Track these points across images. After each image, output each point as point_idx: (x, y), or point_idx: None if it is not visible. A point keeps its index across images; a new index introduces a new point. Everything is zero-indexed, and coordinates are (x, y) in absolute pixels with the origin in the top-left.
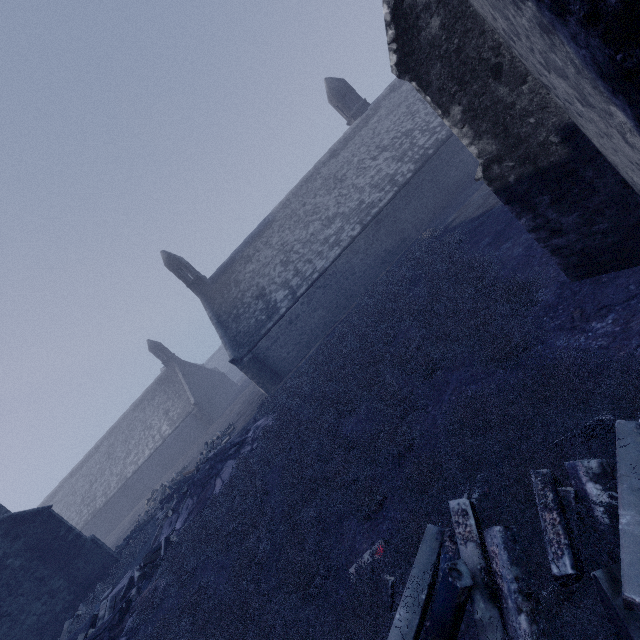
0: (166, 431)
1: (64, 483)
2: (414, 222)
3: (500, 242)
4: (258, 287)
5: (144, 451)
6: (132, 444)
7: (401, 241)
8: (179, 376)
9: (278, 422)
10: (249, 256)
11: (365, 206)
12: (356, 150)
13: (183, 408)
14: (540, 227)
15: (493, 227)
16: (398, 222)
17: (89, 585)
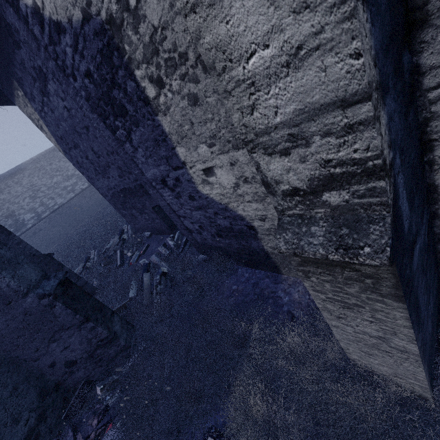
0: None
1: None
2: None
3: None
4: (8, 210)
5: None
6: None
7: None
8: None
9: None
10: (0, 189)
11: None
12: None
13: None
14: None
15: None
16: None
17: None
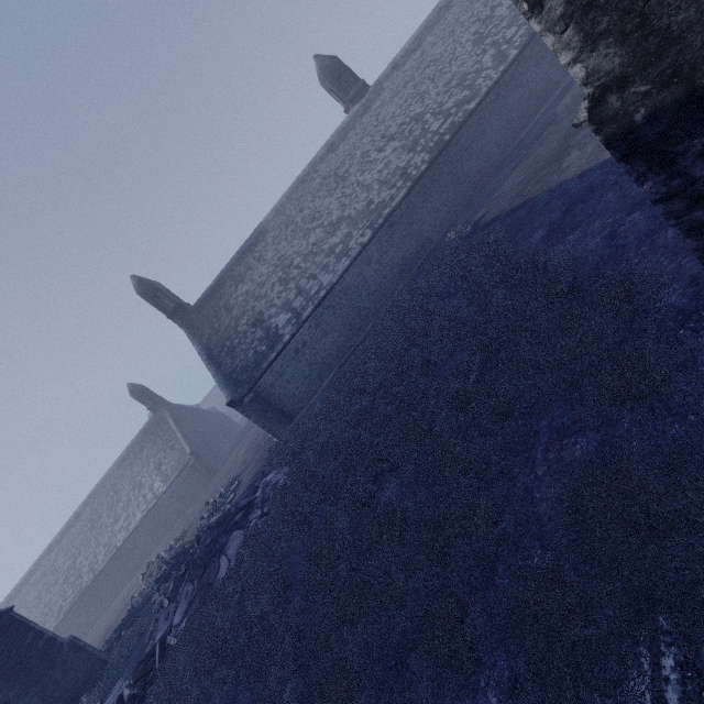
0: (160, 488)
1: (41, 561)
2: (433, 223)
3: (562, 233)
4: (254, 312)
5: (135, 514)
6: (120, 507)
7: (420, 246)
8: (170, 423)
9: (293, 482)
10: (240, 275)
11: (375, 207)
12: (358, 141)
13: (178, 460)
14: (675, 193)
15: (545, 217)
16: (415, 224)
17: (71, 699)
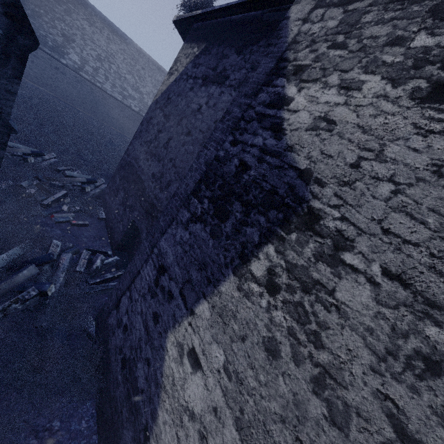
0: None
1: None
2: None
3: None
4: (73, 35)
5: None
6: None
7: None
8: None
9: None
10: (94, 23)
11: None
12: None
13: None
14: None
15: None
16: None
17: None
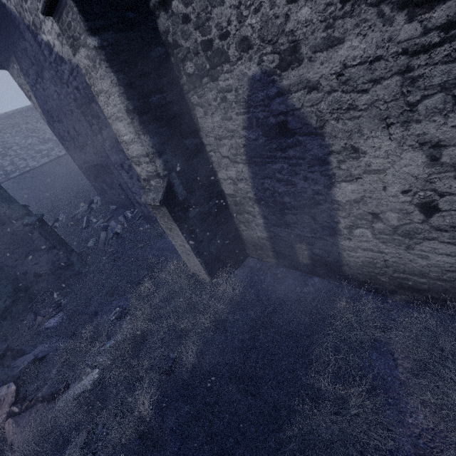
0: None
1: None
2: None
3: None
4: None
5: None
6: None
7: None
8: None
9: None
10: None
11: None
12: None
13: None
14: None
15: None
16: None
17: None
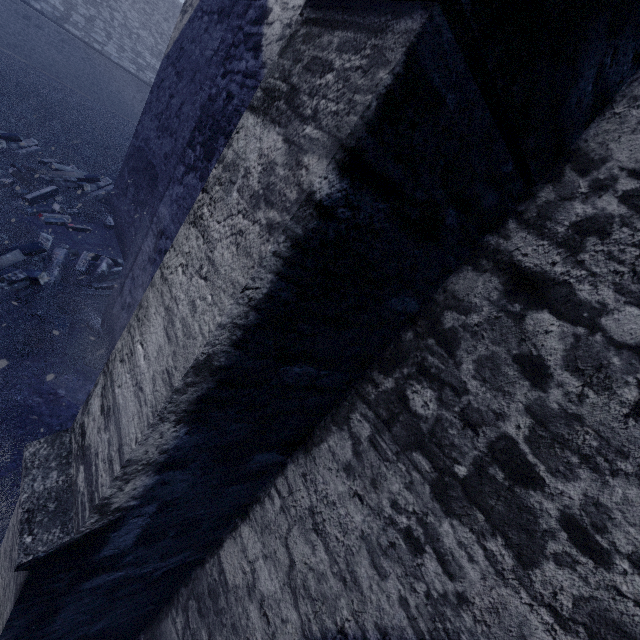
0: None
1: None
2: None
3: None
4: None
5: None
6: None
7: None
8: None
9: None
10: None
11: None
12: None
13: None
14: None
15: None
16: None
17: None
